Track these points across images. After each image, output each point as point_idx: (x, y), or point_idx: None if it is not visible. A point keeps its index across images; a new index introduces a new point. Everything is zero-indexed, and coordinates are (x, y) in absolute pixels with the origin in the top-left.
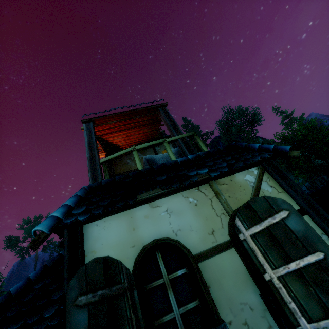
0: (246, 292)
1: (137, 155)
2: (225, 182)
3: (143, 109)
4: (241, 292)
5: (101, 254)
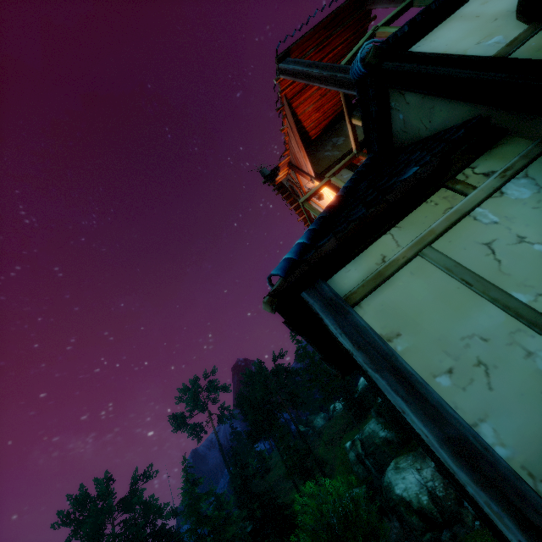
0: None
1: (388, 28)
2: None
3: (348, 2)
4: None
5: (455, 48)
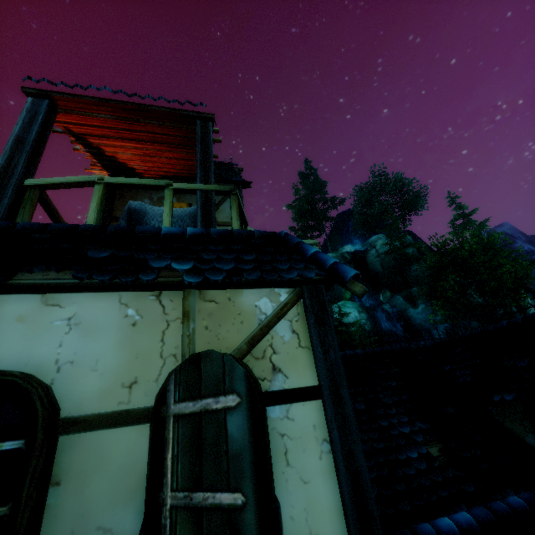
0: (123, 509)
1: (100, 194)
2: (217, 298)
3: (162, 110)
4: (114, 508)
5: None
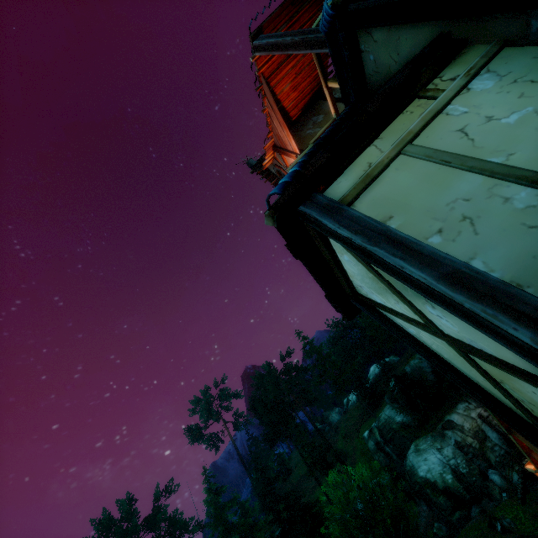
0: None
1: None
2: None
3: None
4: None
5: None
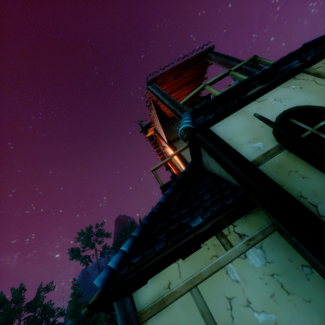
0: None
1: (211, 87)
2: (319, 66)
3: (194, 57)
4: None
5: (237, 139)
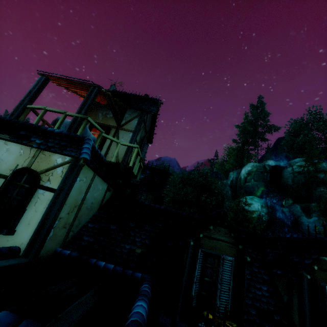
0: None
1: (42, 113)
2: (46, 154)
3: (78, 82)
4: None
5: None
